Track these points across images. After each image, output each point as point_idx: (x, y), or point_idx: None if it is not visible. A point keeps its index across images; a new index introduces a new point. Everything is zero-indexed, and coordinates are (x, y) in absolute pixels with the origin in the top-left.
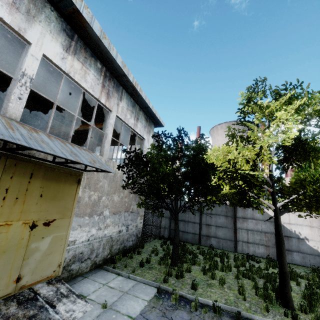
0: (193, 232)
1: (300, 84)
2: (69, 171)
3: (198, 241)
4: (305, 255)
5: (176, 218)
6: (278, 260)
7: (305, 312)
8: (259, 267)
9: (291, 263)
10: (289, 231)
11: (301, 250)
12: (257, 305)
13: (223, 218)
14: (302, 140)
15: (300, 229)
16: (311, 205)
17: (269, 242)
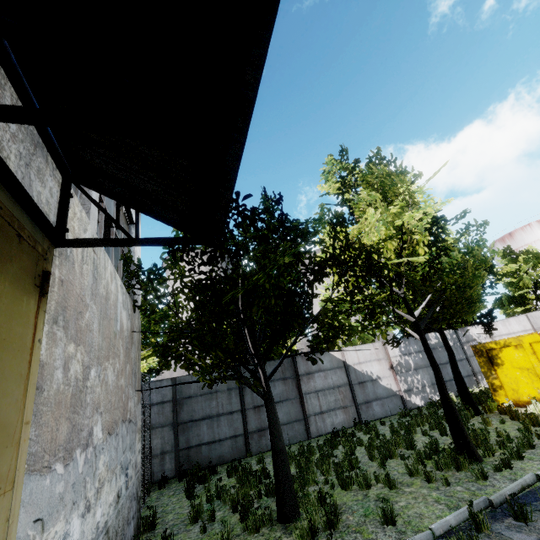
0: (232, 433)
1: (394, 161)
2: (14, 213)
3: (244, 449)
4: (383, 400)
5: (269, 389)
6: (441, 395)
7: (491, 455)
8: (381, 434)
9: (374, 419)
10: (361, 374)
11: (379, 396)
12: (464, 481)
13: (281, 384)
14: (437, 217)
15: (370, 367)
16: (461, 300)
17: (346, 399)
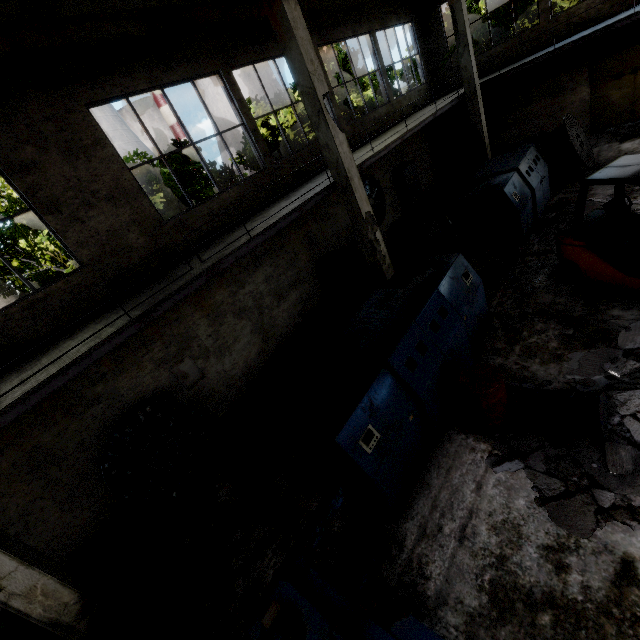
0: None
1: None
2: None
3: None
4: None
5: None
6: None
7: None
8: None
9: None
10: None
11: None
12: None
13: None
14: None
15: None
16: None
17: None
